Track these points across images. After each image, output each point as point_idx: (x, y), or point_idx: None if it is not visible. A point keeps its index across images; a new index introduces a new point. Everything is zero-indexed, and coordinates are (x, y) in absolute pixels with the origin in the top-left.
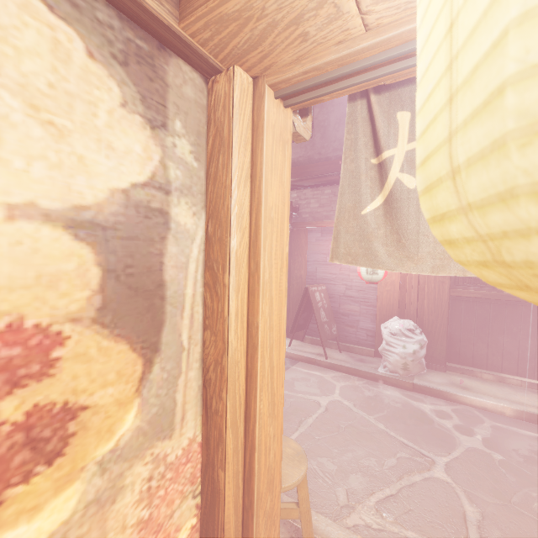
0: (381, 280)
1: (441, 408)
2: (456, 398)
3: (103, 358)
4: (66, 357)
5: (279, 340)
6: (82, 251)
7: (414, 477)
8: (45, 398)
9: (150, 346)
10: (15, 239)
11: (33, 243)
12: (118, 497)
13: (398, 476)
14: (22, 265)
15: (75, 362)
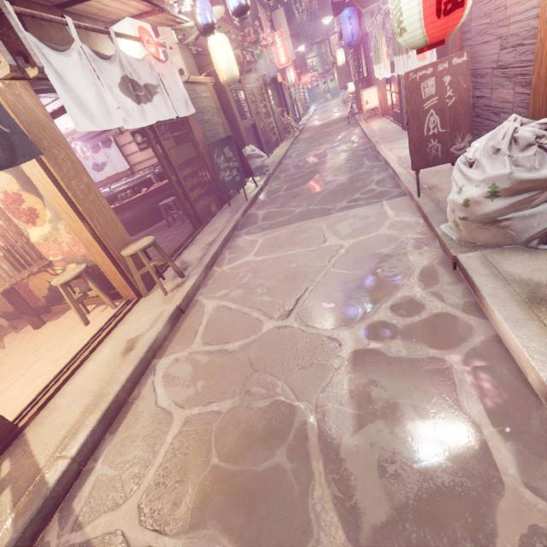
0: (429, 37)
1: (428, 303)
2: (484, 306)
3: (32, 198)
4: (25, 198)
5: (57, 194)
6: (9, 175)
7: (255, 313)
8: (28, 206)
9: (39, 196)
10: (1, 177)
11: (3, 177)
12: (59, 230)
13: (252, 306)
14: (5, 181)
15: (27, 199)
